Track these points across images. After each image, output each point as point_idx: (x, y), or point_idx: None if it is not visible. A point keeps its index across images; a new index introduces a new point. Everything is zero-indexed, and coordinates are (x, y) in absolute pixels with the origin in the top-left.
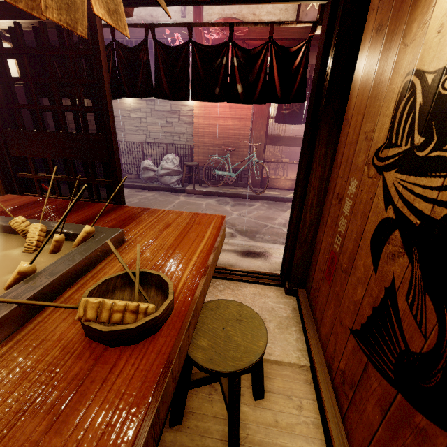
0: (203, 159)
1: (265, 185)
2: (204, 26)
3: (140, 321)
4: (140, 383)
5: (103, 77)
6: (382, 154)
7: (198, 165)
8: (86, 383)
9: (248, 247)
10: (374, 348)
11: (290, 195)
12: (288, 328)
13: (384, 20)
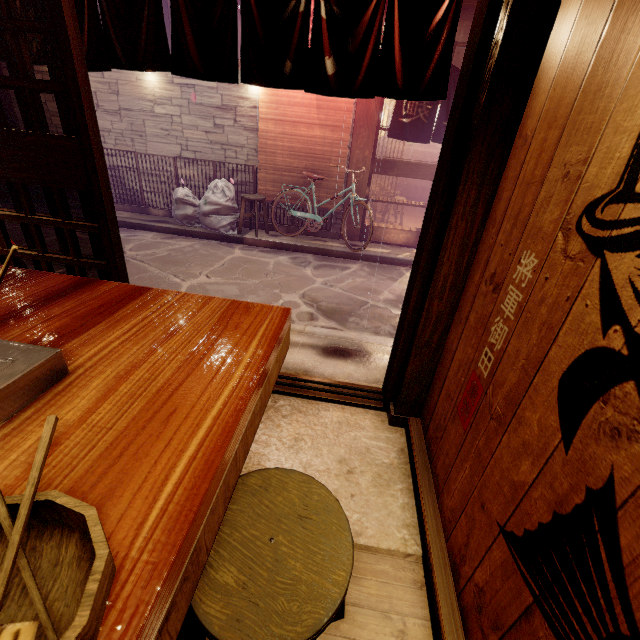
0: (273, 191)
1: (367, 237)
2: None
3: None
4: None
5: (64, 20)
6: (604, 214)
7: (264, 199)
8: None
9: (336, 340)
10: (550, 588)
11: (404, 254)
12: (390, 485)
13: None
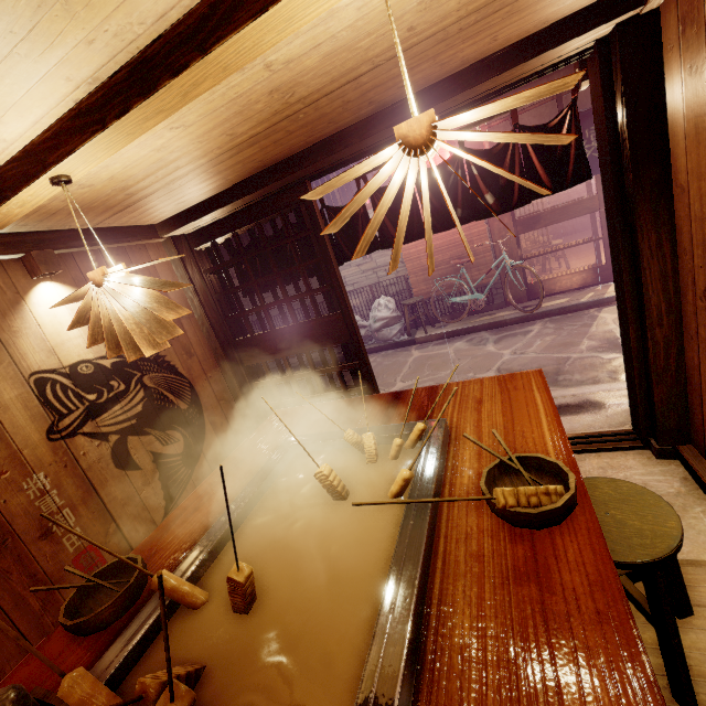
0: (427, 288)
1: (535, 294)
2: None
3: (561, 500)
4: (592, 554)
5: (329, 252)
6: None
7: (422, 299)
8: (541, 560)
9: (557, 400)
10: None
11: (586, 296)
12: (686, 510)
13: (698, 61)
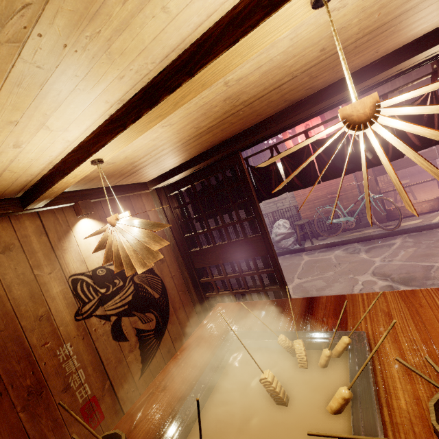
0: (311, 214)
1: (392, 217)
2: (318, 126)
3: None
4: None
5: (253, 195)
6: None
7: (308, 221)
8: None
9: None
10: None
11: (436, 218)
12: None
13: None
